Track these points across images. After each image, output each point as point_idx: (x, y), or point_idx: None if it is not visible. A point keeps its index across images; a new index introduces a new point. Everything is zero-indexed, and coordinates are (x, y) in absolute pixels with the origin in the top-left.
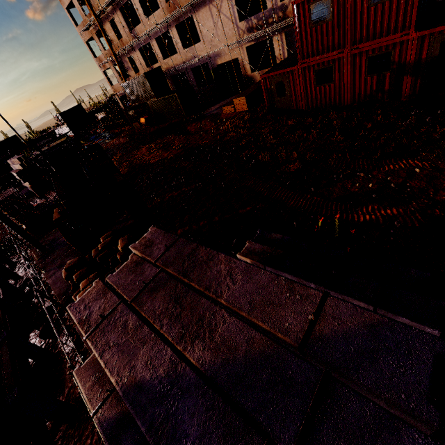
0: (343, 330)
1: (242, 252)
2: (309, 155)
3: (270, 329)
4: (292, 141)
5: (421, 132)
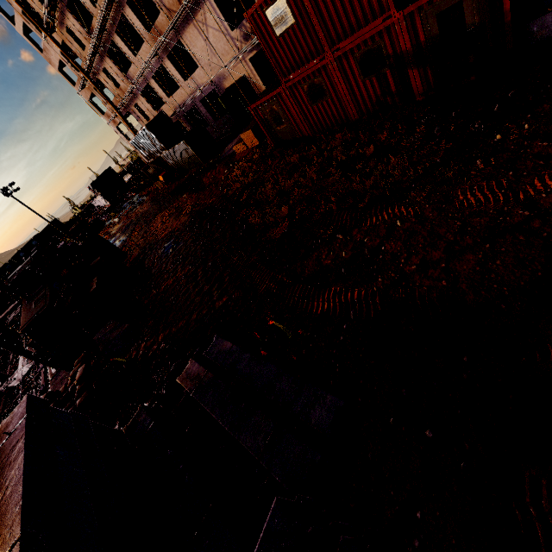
0: None
1: (181, 376)
2: (299, 210)
3: None
4: (287, 189)
5: (421, 155)
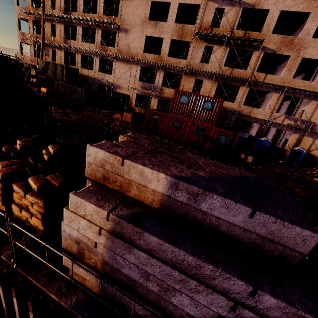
0: (250, 176)
1: None
2: None
3: (227, 172)
4: None
5: None
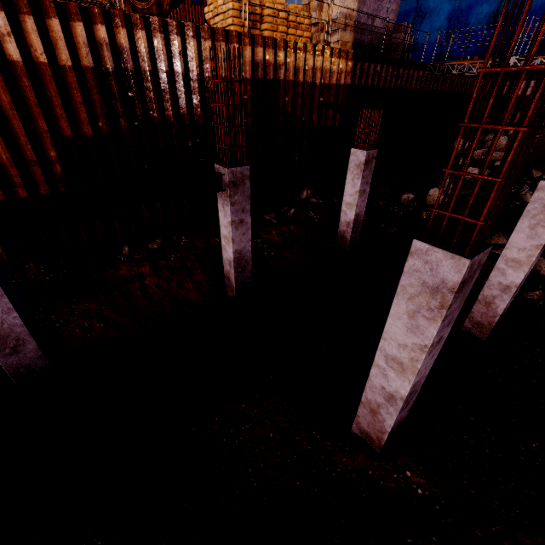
0: None
1: None
2: None
3: None
4: None
5: None
